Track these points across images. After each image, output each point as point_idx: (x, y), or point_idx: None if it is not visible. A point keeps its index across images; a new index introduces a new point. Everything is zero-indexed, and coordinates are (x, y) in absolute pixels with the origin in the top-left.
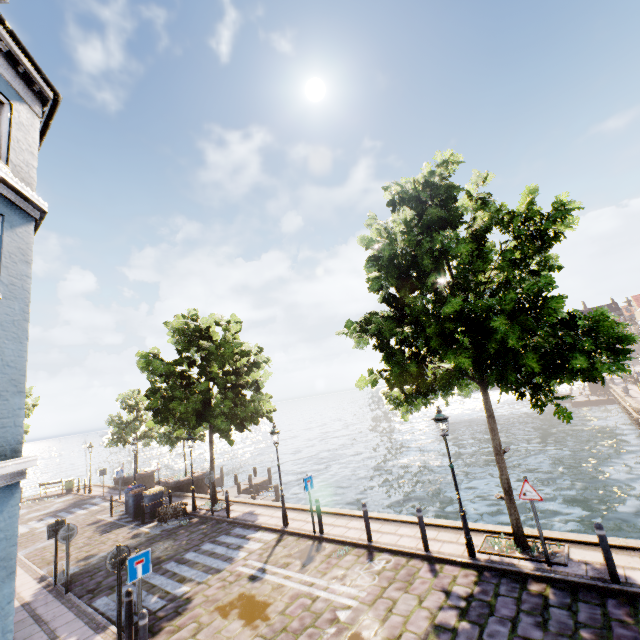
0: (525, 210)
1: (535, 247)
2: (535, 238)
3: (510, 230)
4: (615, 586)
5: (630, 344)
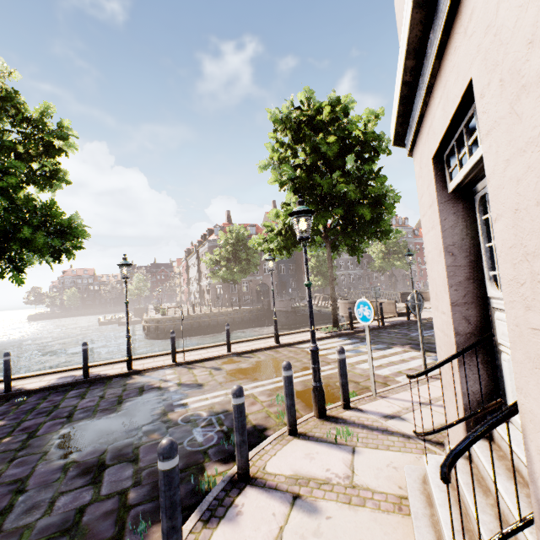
0: (37, 117)
1: (39, 151)
2: (39, 142)
3: (14, 122)
4: (4, 394)
5: (84, 238)
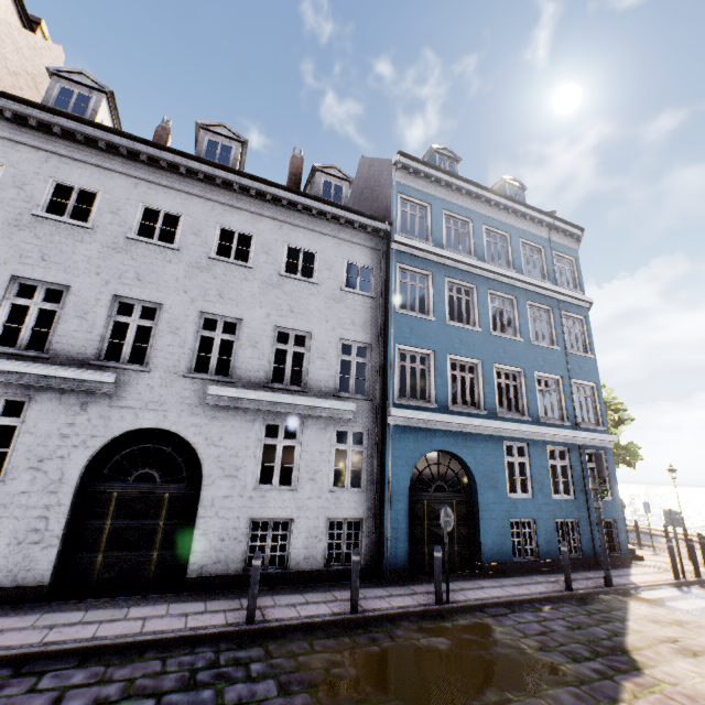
0: None
1: None
2: None
3: None
4: None
5: None
